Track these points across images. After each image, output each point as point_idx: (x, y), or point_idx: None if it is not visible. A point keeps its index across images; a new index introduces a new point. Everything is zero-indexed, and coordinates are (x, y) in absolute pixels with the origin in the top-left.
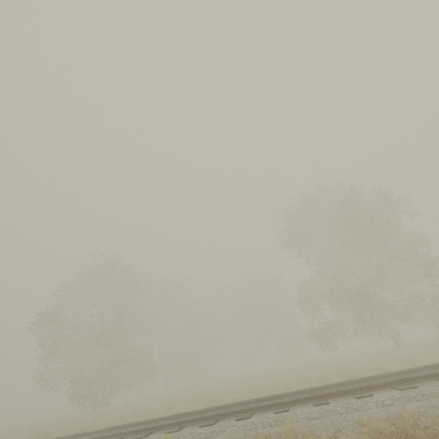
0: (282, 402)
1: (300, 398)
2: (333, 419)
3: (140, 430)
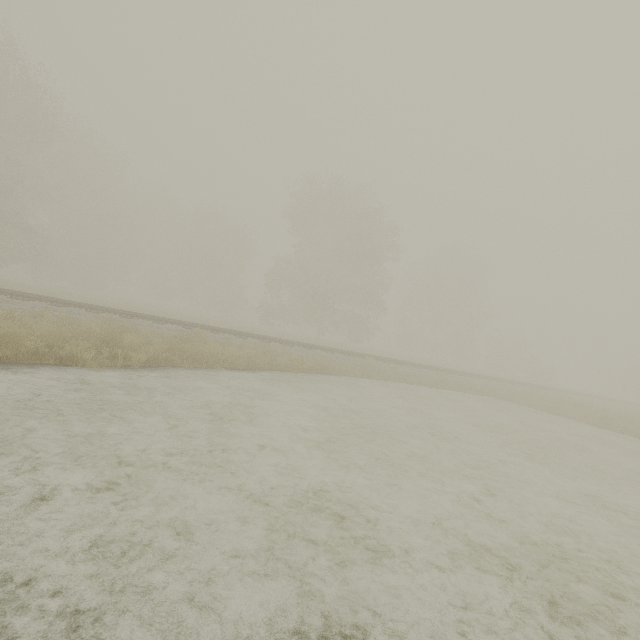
0: (266, 338)
1: (277, 340)
2: (296, 352)
3: (155, 319)
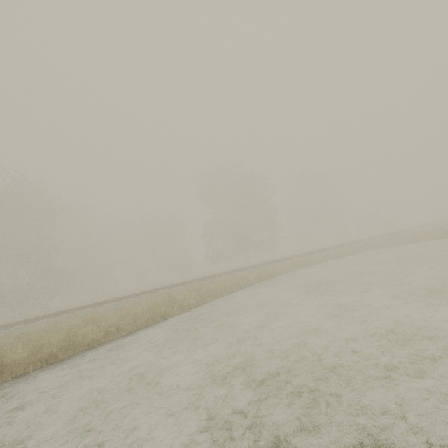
0: (231, 272)
1: (237, 270)
2: (252, 272)
3: (168, 287)
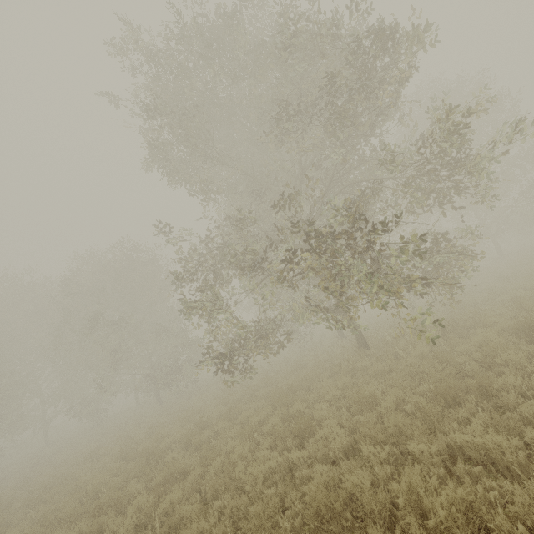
0: None
1: None
2: None
3: None
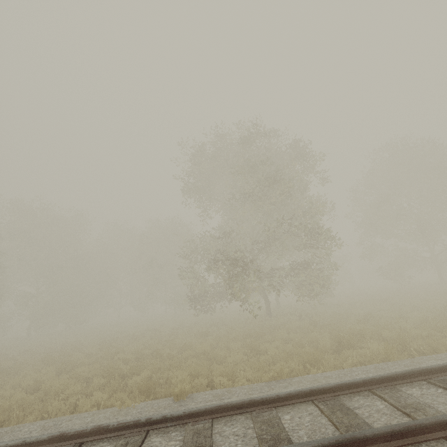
0: None
1: None
2: None
3: None
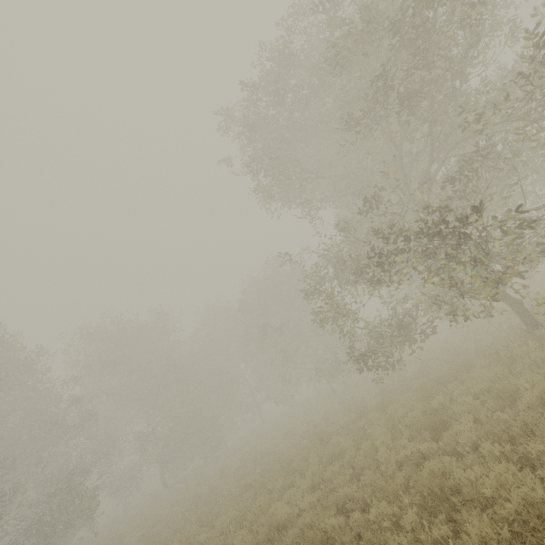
0: None
1: None
2: None
3: None
